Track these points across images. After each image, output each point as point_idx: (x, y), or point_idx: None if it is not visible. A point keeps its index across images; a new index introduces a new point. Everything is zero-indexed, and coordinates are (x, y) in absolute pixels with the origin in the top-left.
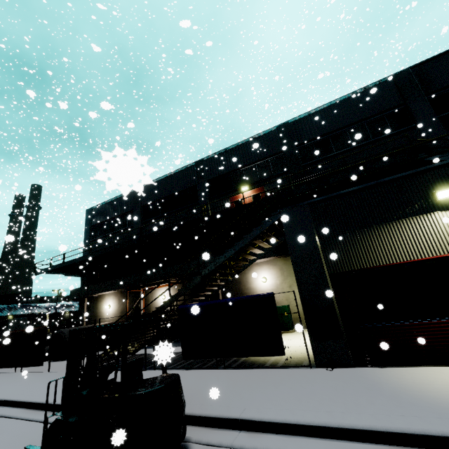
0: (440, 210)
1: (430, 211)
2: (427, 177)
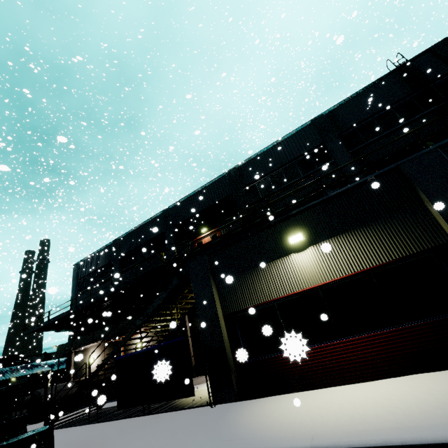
0: (294, 252)
1: (288, 254)
2: (285, 225)
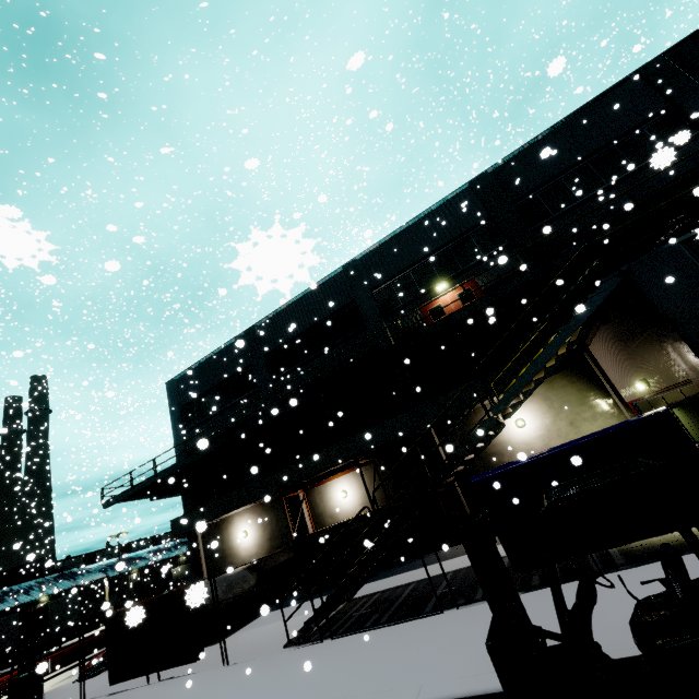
0: None
1: None
2: None
